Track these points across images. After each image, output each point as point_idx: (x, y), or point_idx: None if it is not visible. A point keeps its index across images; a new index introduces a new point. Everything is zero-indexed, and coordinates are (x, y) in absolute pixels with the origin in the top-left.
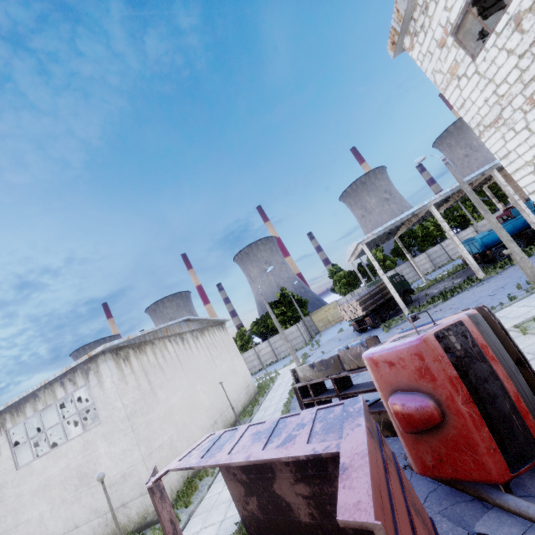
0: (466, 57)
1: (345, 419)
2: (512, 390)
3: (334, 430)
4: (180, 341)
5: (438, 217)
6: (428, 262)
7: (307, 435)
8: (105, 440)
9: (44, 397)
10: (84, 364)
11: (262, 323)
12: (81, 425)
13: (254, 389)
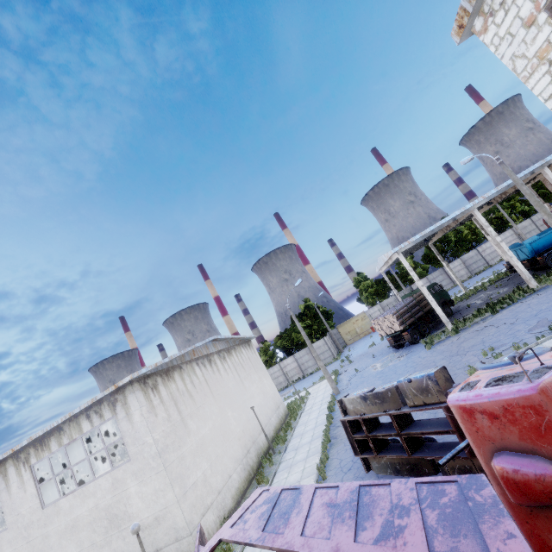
0: None
1: (477, 515)
2: None
3: (466, 533)
4: (207, 363)
5: (482, 222)
6: (463, 268)
7: (421, 531)
8: (136, 478)
9: (69, 430)
10: (110, 395)
11: (286, 336)
12: (109, 461)
13: (284, 410)
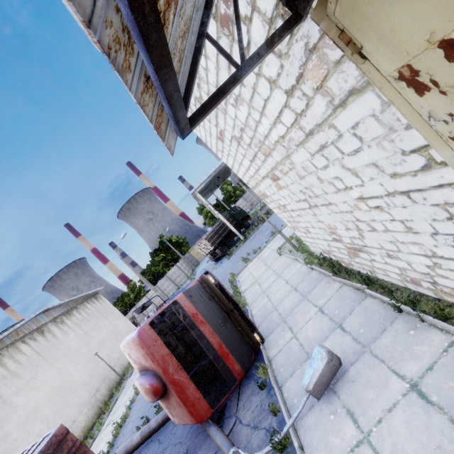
0: None
1: None
2: (216, 342)
3: None
4: (38, 336)
5: None
6: None
7: None
8: None
9: None
10: None
11: (148, 272)
12: None
13: None
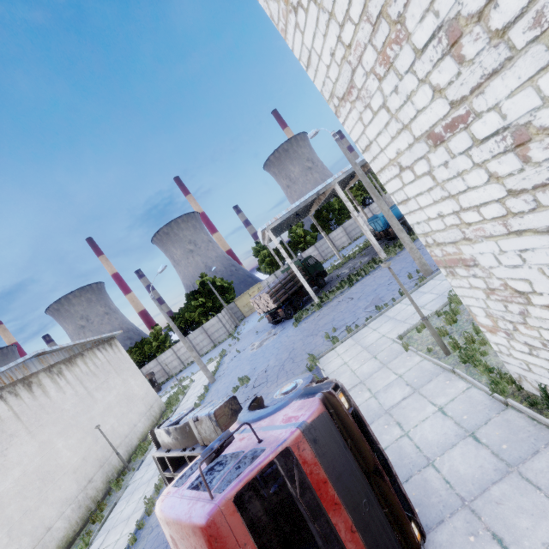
0: None
1: None
2: None
3: None
4: (23, 390)
5: (342, 197)
6: (345, 235)
7: None
8: None
9: None
10: None
11: (179, 317)
12: None
13: (160, 407)
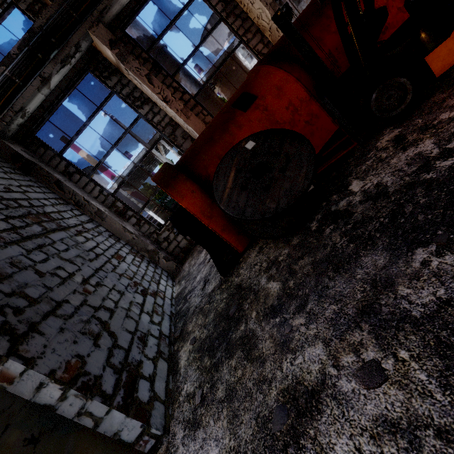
0: None
1: None
2: None
3: None
4: None
5: (166, 146)
6: None
7: None
8: None
9: None
10: None
11: None
12: None
13: None
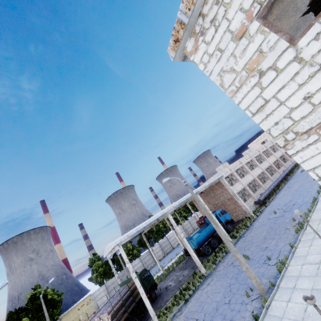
0: (280, 41)
1: None
2: None
3: None
4: None
5: (173, 222)
6: (160, 250)
7: None
8: None
9: None
10: None
11: None
12: None
13: None
